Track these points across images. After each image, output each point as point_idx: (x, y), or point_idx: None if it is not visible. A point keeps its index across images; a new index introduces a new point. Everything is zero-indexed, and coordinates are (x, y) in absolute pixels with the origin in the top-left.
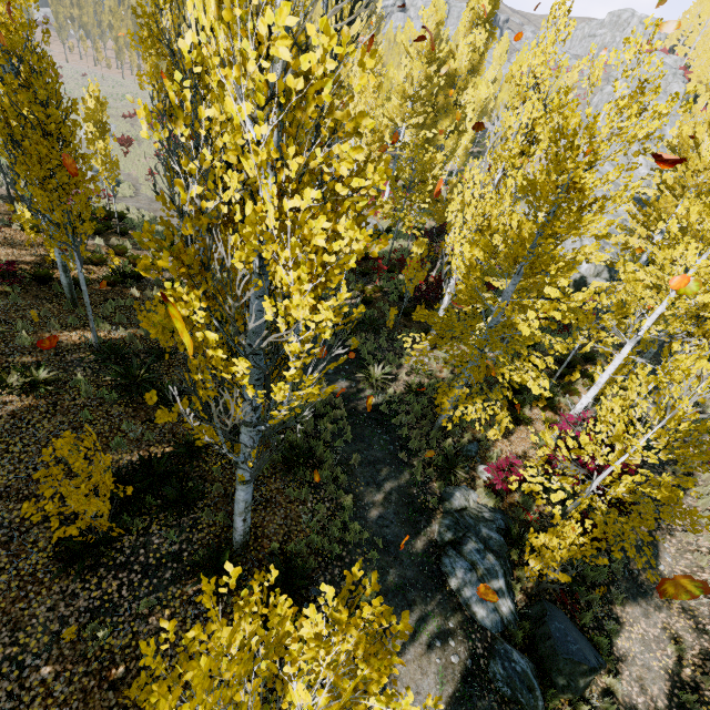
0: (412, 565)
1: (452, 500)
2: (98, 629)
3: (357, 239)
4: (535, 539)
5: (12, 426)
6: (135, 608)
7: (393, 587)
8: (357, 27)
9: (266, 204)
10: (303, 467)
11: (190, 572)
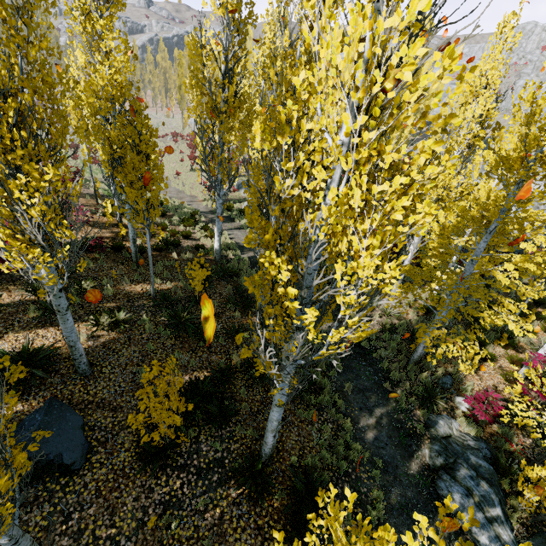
0: (410, 485)
1: (436, 428)
2: (169, 520)
3: (419, 212)
4: (530, 471)
5: (104, 353)
6: (194, 504)
7: (396, 505)
8: (460, 50)
9: (354, 189)
10: (308, 392)
11: (231, 477)
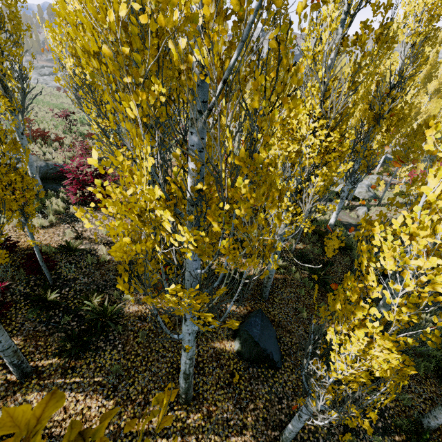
0: None
1: None
2: None
3: None
4: None
5: (272, 287)
6: (368, 439)
7: None
8: None
9: None
10: None
11: (394, 431)
